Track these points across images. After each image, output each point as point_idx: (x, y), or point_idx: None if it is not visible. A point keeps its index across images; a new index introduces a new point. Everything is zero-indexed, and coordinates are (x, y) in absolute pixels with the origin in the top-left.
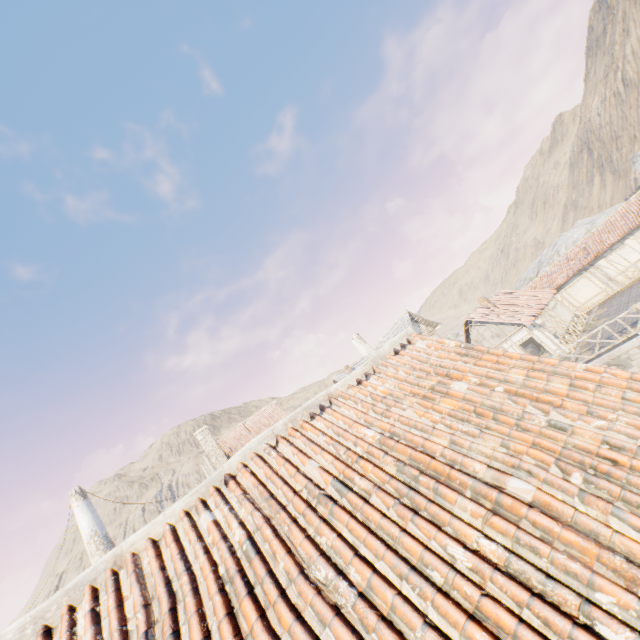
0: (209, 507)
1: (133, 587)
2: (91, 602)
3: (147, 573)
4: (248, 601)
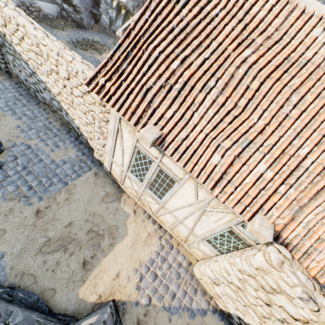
0: (324, 29)
1: (282, 18)
2: (275, 2)
3: (288, 19)
4: (281, 72)
